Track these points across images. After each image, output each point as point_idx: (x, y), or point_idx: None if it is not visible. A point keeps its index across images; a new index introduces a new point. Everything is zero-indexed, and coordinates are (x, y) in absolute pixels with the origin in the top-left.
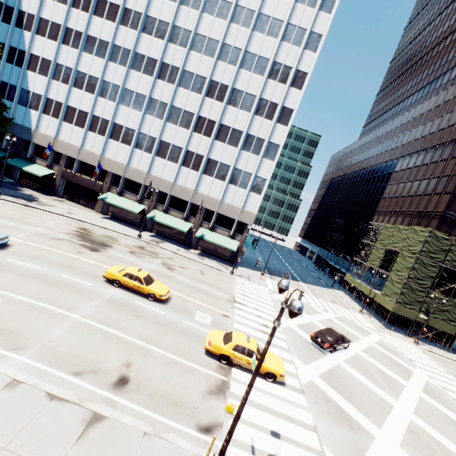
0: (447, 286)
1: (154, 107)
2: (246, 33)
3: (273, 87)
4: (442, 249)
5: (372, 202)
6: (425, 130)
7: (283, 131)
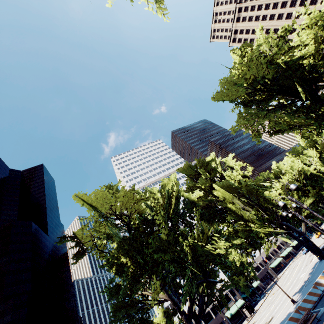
0: None
1: None
2: None
3: None
4: None
5: None
6: None
7: None
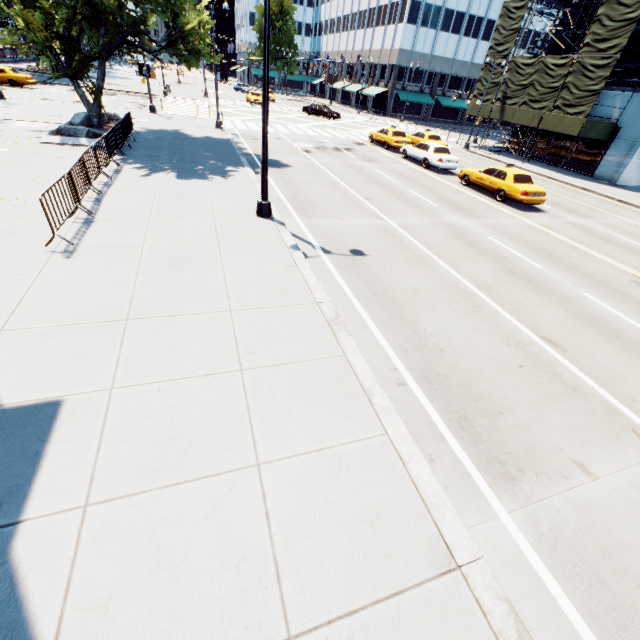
0: None
1: None
2: None
3: None
4: None
5: None
6: None
7: None
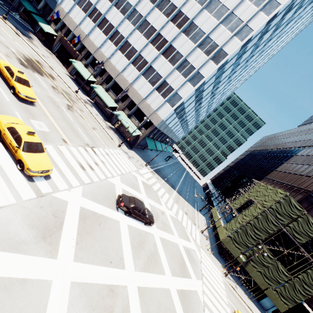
0: (282, 253)
1: (133, 15)
2: None
3: (222, 31)
4: (290, 216)
5: (267, 171)
6: None
7: (212, 68)
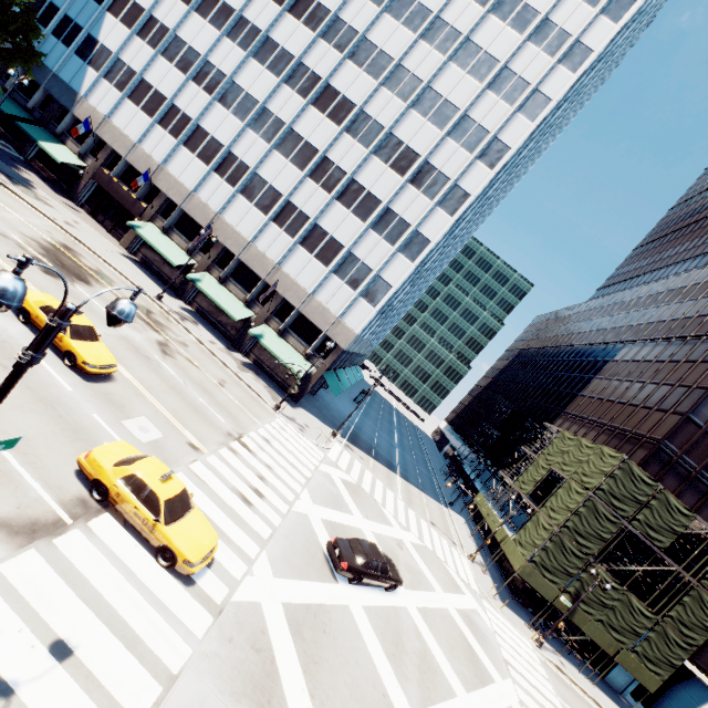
0: (630, 569)
1: (264, 121)
2: (437, 61)
3: (452, 151)
4: (635, 499)
5: (564, 398)
6: (680, 311)
7: (444, 222)
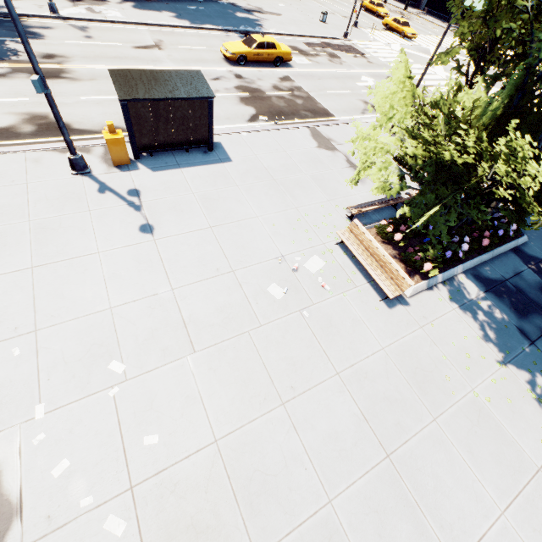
0: None
1: None
2: None
3: None
4: None
5: None
6: None
7: None
